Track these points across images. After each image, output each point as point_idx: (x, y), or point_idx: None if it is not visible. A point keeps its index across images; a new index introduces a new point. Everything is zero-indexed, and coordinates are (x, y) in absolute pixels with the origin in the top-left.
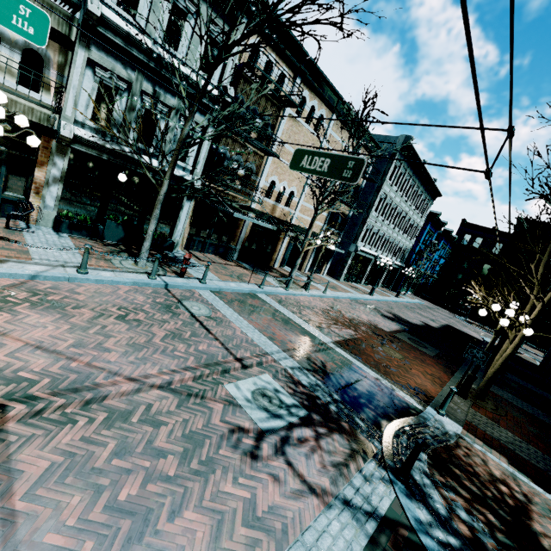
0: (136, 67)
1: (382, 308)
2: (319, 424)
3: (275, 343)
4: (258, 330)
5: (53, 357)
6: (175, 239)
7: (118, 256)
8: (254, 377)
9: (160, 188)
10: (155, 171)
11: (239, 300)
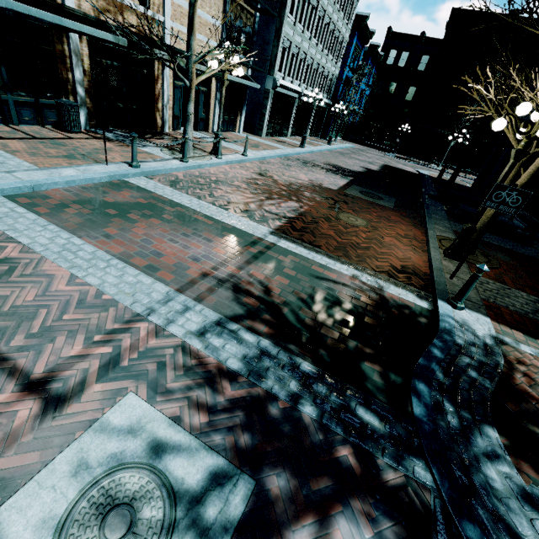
0: None
1: (319, 161)
2: (291, 508)
3: (159, 279)
4: (120, 257)
5: None
6: None
7: None
8: (81, 436)
9: None
10: None
11: (82, 201)
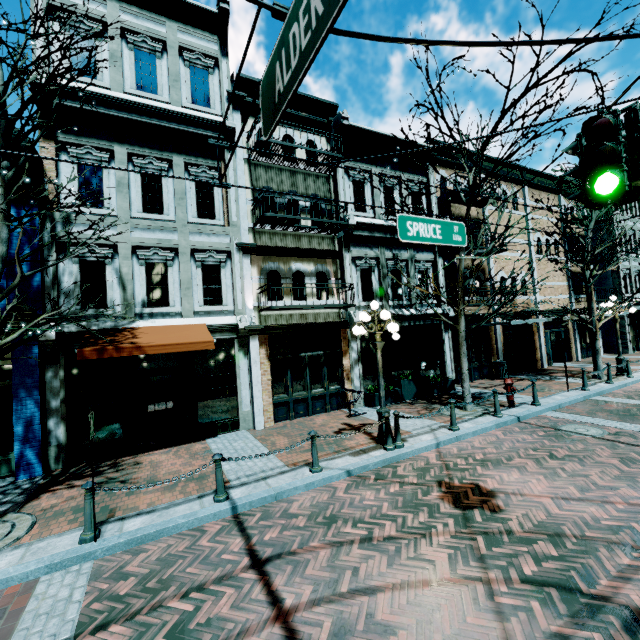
0: (377, 245)
1: None
2: None
3: None
4: None
5: (591, 504)
6: (449, 376)
7: (470, 403)
8: None
9: (458, 326)
10: (413, 319)
11: (595, 410)
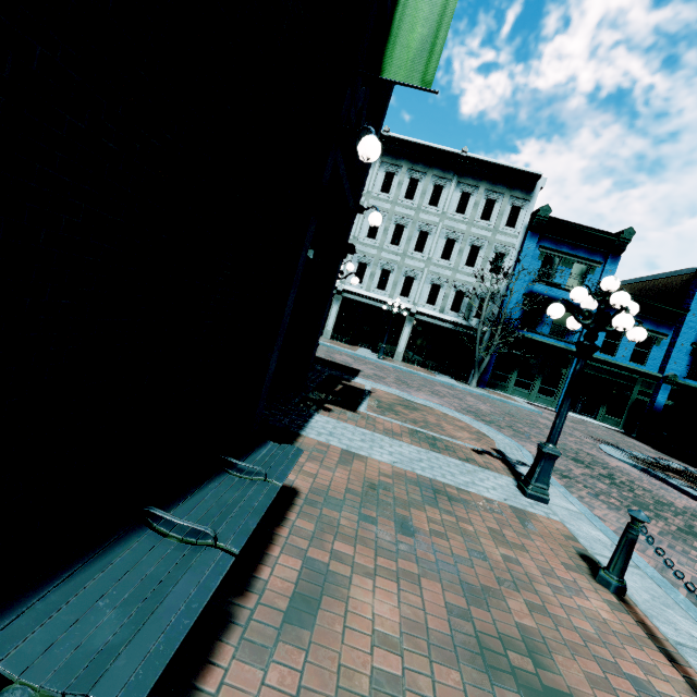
0: None
1: None
2: None
3: None
4: None
5: None
6: None
7: None
8: None
9: None
10: None
11: None
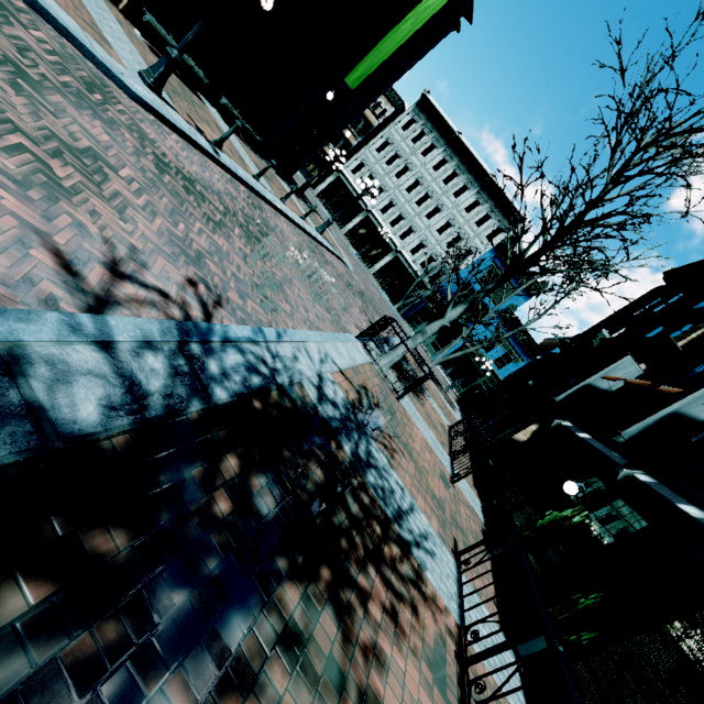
0: None
1: None
2: None
3: None
4: None
5: None
6: None
7: None
8: None
9: None
10: None
11: None
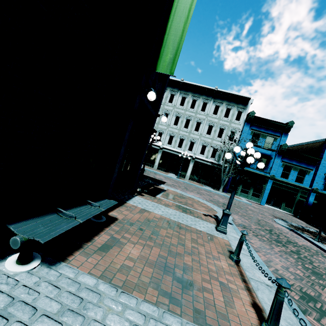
0: None
1: None
2: None
3: None
4: None
5: None
6: None
7: None
8: None
9: None
10: None
11: None
